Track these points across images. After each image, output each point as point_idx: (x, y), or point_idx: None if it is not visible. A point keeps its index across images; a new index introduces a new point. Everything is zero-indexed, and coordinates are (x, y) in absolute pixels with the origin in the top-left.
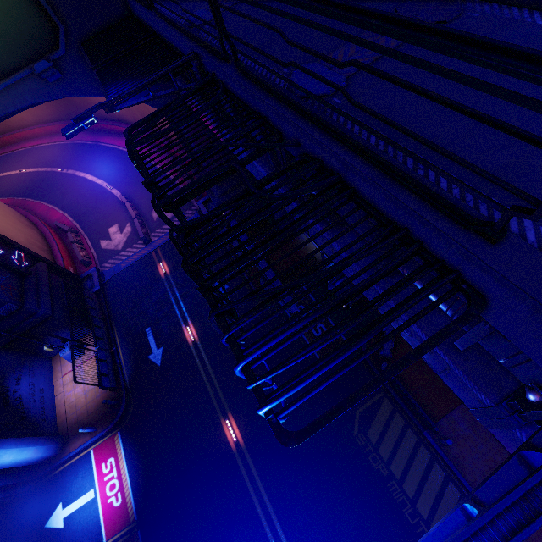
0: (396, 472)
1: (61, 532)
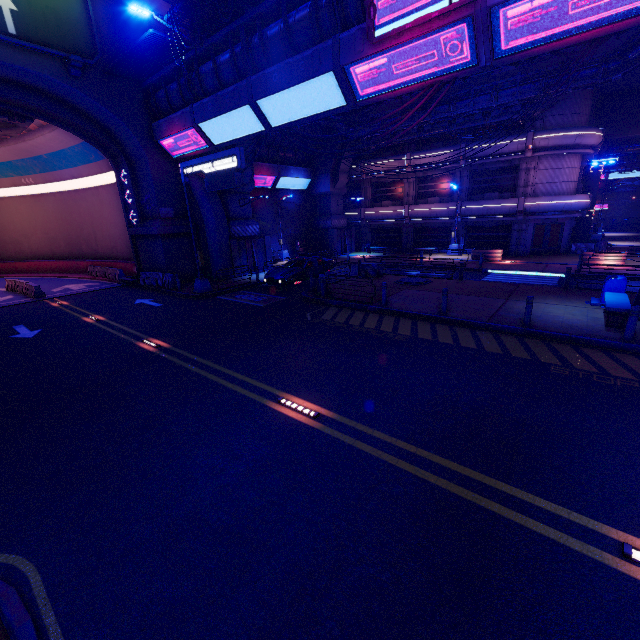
0: (355, 323)
1: None
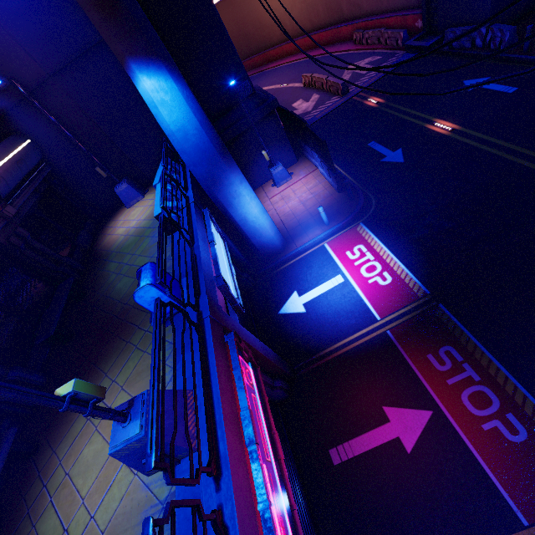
0: None
1: (303, 316)
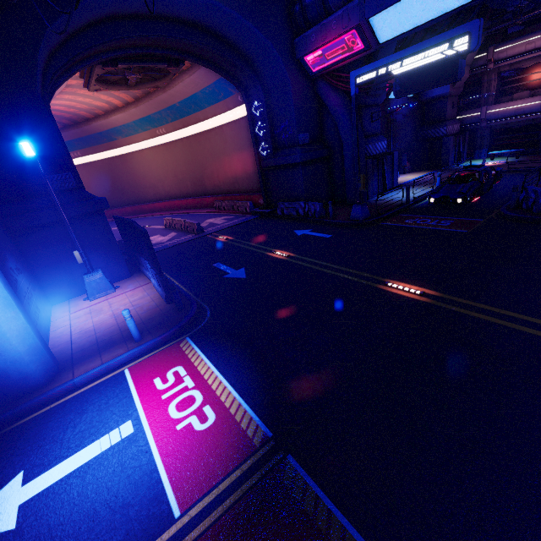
0: None
1: None
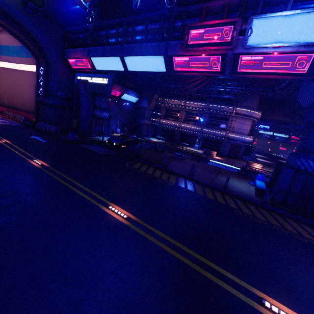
0: (149, 173)
1: None
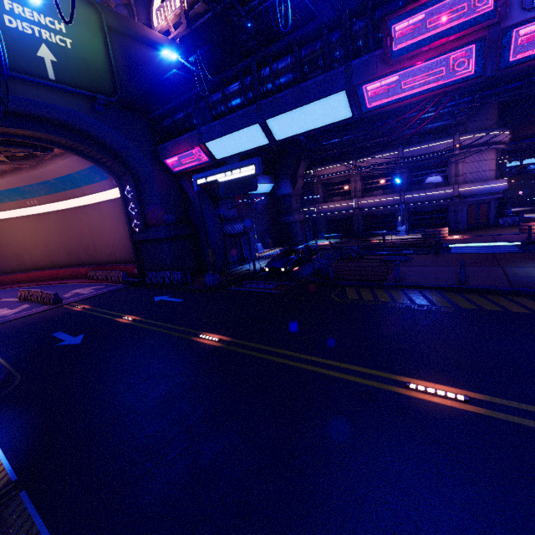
0: (387, 300)
1: None
